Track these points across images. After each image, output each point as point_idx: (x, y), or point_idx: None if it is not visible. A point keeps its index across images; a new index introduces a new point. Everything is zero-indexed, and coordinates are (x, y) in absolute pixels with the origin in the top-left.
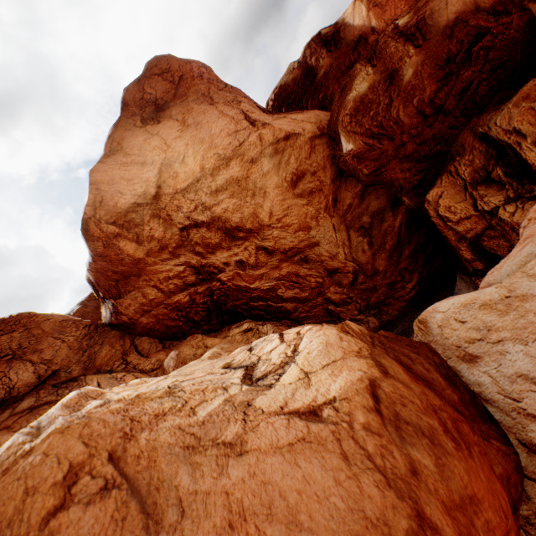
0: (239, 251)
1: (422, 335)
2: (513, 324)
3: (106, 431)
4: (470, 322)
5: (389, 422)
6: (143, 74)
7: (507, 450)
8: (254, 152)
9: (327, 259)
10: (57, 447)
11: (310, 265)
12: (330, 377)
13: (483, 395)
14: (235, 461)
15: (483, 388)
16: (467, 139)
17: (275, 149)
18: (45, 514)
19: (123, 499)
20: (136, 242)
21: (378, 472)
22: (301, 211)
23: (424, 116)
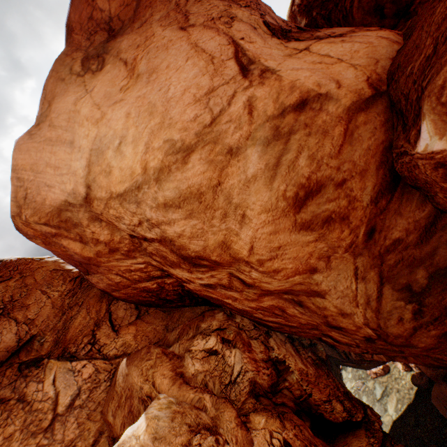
0: (204, 275)
1: None
2: None
3: None
4: None
5: None
6: None
7: None
8: (235, 136)
9: (332, 314)
10: None
11: (304, 310)
12: None
13: None
14: None
15: None
16: None
17: (274, 128)
18: None
19: None
20: (80, 242)
21: None
22: (302, 247)
23: None
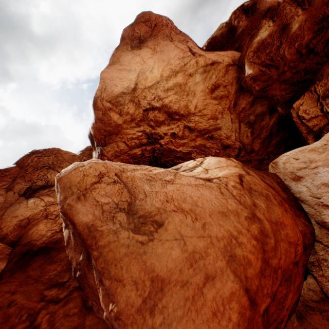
0: (174, 127)
1: (273, 170)
2: (325, 158)
3: (113, 168)
4: (301, 159)
5: (246, 190)
6: (135, 21)
7: (308, 224)
8: (191, 70)
9: (224, 138)
10: (94, 166)
11: (213, 141)
12: (218, 171)
13: (301, 198)
14: (170, 185)
15: (302, 194)
16: (326, 70)
17: (204, 70)
18: (92, 182)
19: (121, 187)
20: (119, 114)
21: (236, 200)
22: (213, 107)
23: (300, 55)
